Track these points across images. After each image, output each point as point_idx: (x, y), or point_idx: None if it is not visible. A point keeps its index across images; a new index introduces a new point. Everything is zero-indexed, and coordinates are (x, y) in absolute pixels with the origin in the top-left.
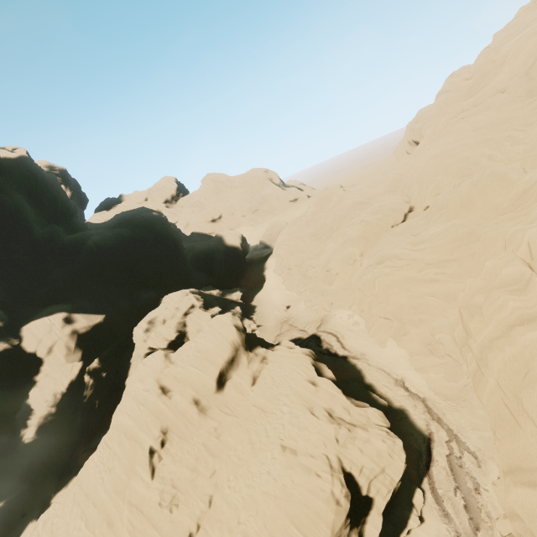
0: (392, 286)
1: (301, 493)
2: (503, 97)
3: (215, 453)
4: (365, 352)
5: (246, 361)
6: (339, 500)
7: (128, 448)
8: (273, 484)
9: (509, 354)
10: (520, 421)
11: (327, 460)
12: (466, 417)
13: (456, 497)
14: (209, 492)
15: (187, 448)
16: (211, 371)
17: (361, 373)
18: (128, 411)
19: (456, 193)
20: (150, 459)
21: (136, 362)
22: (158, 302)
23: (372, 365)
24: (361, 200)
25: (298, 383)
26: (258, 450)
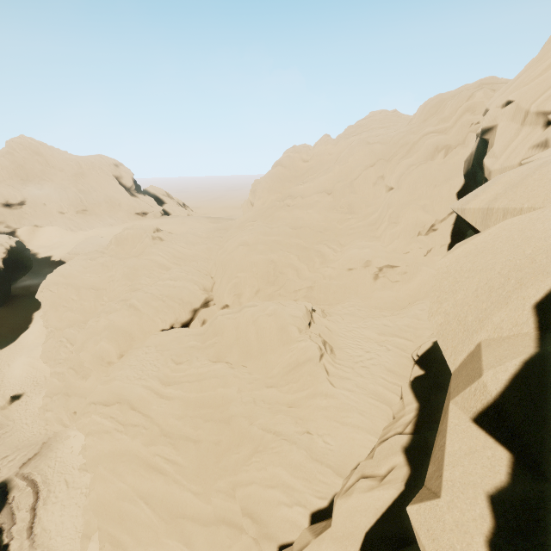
0: (101, 462)
1: None
2: (328, 200)
3: None
4: None
5: None
6: None
7: None
8: None
9: None
10: None
11: None
12: None
13: None
14: None
15: None
16: None
17: None
18: None
19: (234, 320)
20: None
21: None
22: None
23: None
24: (163, 261)
25: None
26: None
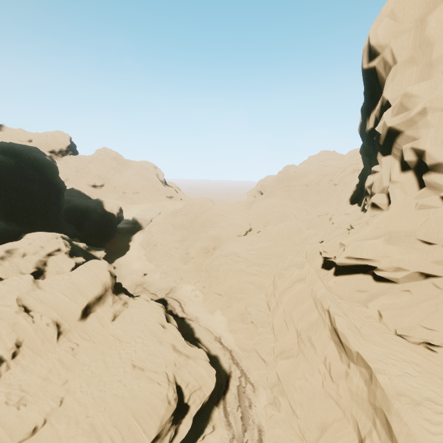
0: (230, 272)
1: (145, 394)
2: (307, 188)
3: (69, 367)
4: (198, 317)
5: (111, 301)
6: (170, 401)
7: None
8: (123, 388)
9: (291, 294)
10: (289, 326)
11: (166, 375)
12: (253, 361)
13: (238, 412)
14: (61, 394)
15: (40, 361)
16: (80, 301)
17: (193, 330)
18: None
19: (276, 228)
20: None
21: None
22: (16, 237)
23: (202, 326)
24: (222, 213)
25: (152, 324)
26: (111, 367)
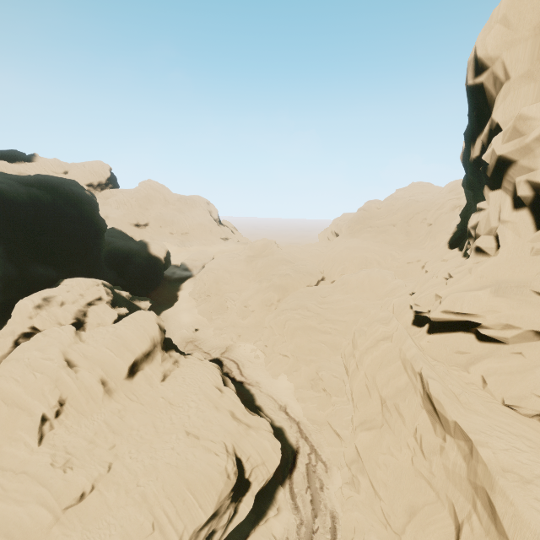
0: (298, 329)
1: (201, 465)
2: (394, 229)
3: (116, 430)
4: (260, 381)
5: (161, 358)
6: (230, 475)
7: (5, 415)
8: (177, 457)
9: (375, 355)
10: (372, 393)
11: (225, 445)
12: (326, 436)
13: (307, 494)
14: (109, 460)
15: (85, 422)
16: (126, 357)
17: (253, 397)
18: (17, 377)
19: (355, 277)
20: (41, 425)
21: (3, 339)
22: (53, 283)
23: (264, 392)
24: (289, 258)
25: (207, 386)
26: (162, 433)
